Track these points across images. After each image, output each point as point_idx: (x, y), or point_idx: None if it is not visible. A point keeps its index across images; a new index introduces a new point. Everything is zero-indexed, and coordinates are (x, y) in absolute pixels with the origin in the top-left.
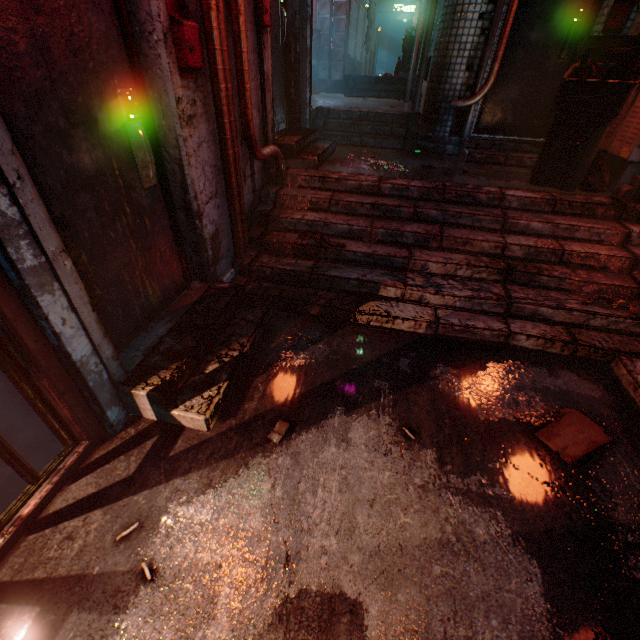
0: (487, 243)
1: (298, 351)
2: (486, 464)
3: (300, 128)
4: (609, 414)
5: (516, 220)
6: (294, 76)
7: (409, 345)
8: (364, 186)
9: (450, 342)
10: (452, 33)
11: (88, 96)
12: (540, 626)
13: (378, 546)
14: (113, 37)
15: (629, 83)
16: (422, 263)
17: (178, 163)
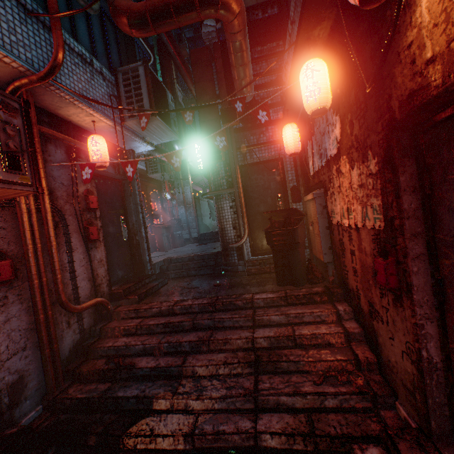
0: (240, 339)
1: None
2: None
3: (144, 275)
4: None
5: (260, 316)
6: (137, 250)
7: None
8: (163, 310)
9: None
10: (221, 215)
11: None
12: None
13: None
14: None
15: (292, 228)
16: (191, 368)
17: None
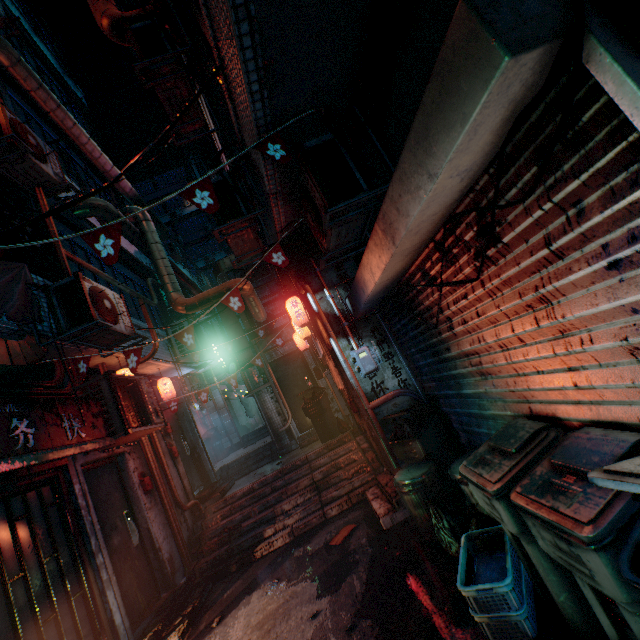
0: (305, 480)
1: (227, 590)
2: (307, 567)
3: (211, 483)
4: (361, 516)
5: (314, 463)
6: (200, 462)
7: (283, 550)
8: (246, 491)
9: (303, 535)
10: (265, 407)
11: (116, 518)
12: (313, 596)
13: (259, 620)
14: (122, 496)
15: (318, 399)
16: (280, 508)
17: (148, 528)
